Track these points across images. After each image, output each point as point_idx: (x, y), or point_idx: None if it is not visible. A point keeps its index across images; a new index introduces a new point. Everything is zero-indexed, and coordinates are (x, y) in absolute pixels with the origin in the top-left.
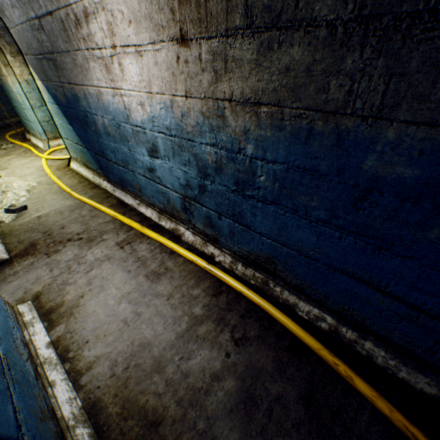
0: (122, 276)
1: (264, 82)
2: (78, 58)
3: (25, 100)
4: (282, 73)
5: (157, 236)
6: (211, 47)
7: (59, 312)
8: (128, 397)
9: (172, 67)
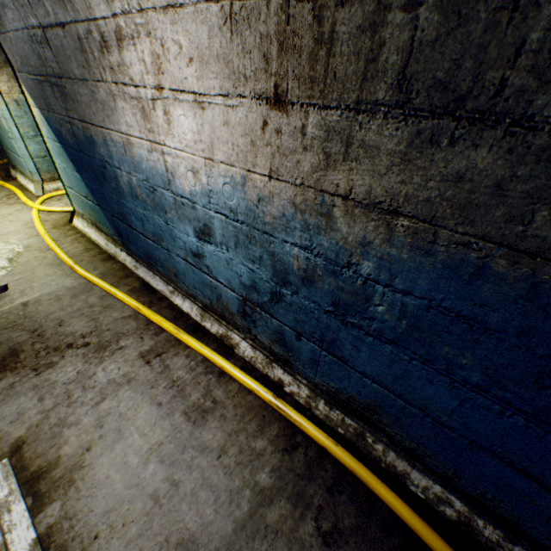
0: (149, 412)
1: (411, 186)
2: (99, 91)
3: (12, 126)
4: (448, 181)
5: (199, 346)
6: (325, 120)
7: (52, 478)
8: None
9: (253, 134)
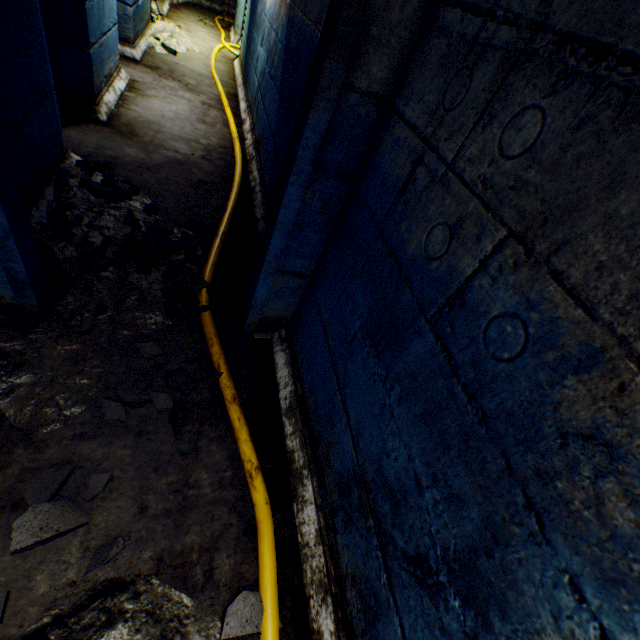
0: (186, 109)
1: None
2: None
3: None
4: None
5: (230, 114)
6: None
7: (138, 92)
8: (134, 125)
9: None
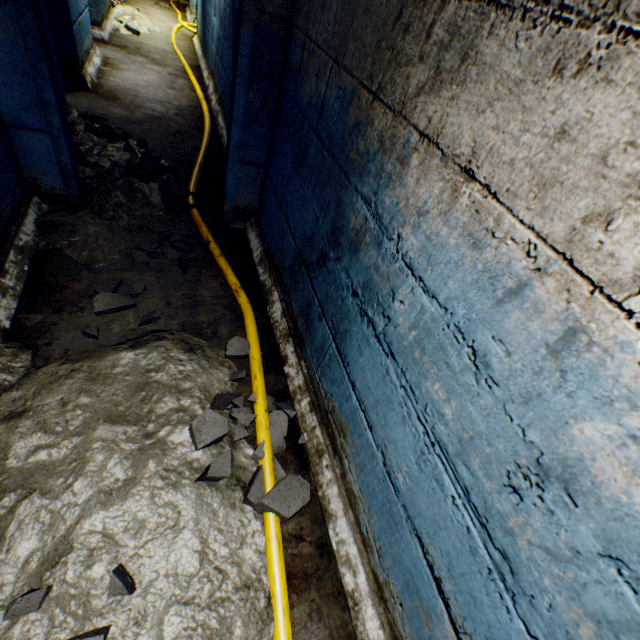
0: (156, 79)
1: None
2: None
3: None
4: None
5: (195, 81)
6: None
7: (113, 67)
8: (115, 92)
9: None
